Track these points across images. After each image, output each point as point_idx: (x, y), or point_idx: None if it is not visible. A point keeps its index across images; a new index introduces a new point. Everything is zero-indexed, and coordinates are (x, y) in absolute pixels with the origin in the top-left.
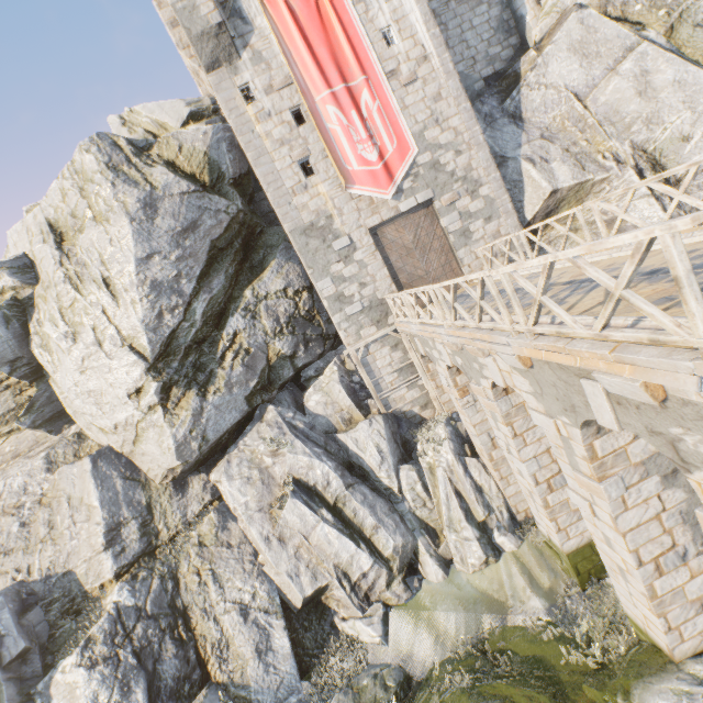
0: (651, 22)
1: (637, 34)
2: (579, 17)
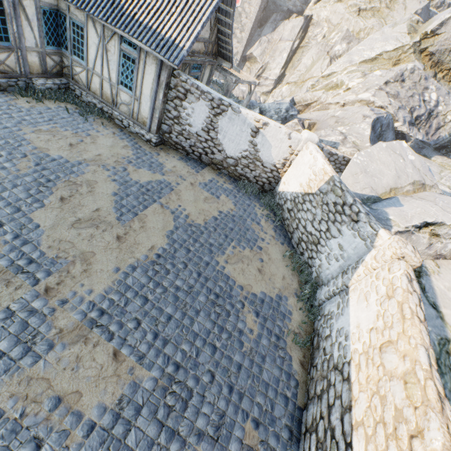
0: (304, 41)
1: (297, 39)
2: (302, 19)
